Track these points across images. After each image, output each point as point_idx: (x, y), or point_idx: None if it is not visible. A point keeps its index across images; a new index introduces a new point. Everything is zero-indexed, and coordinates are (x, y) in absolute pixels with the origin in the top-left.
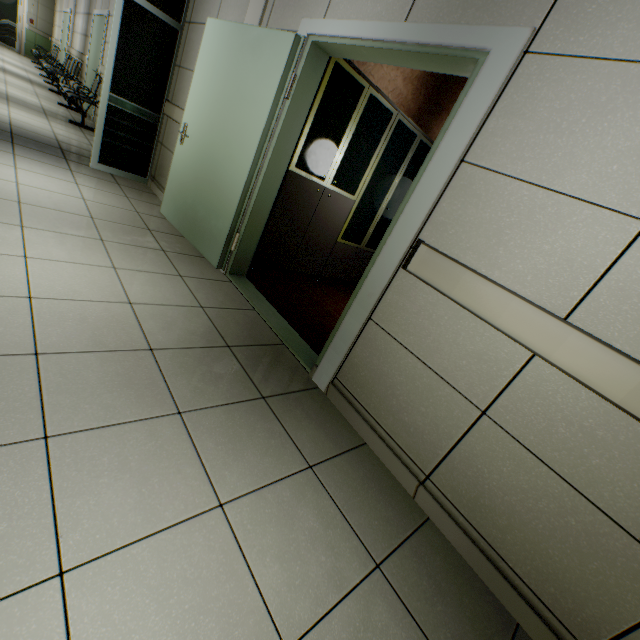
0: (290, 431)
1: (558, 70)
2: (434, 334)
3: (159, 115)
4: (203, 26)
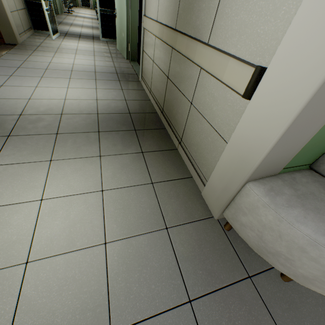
0: (122, 85)
1: None
2: (148, 45)
3: None
4: None
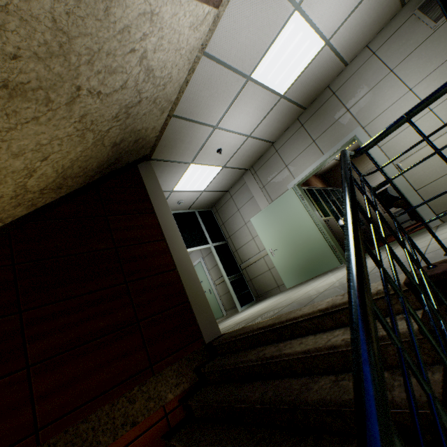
0: None
1: (374, 123)
2: (436, 168)
3: (240, 272)
4: (238, 230)
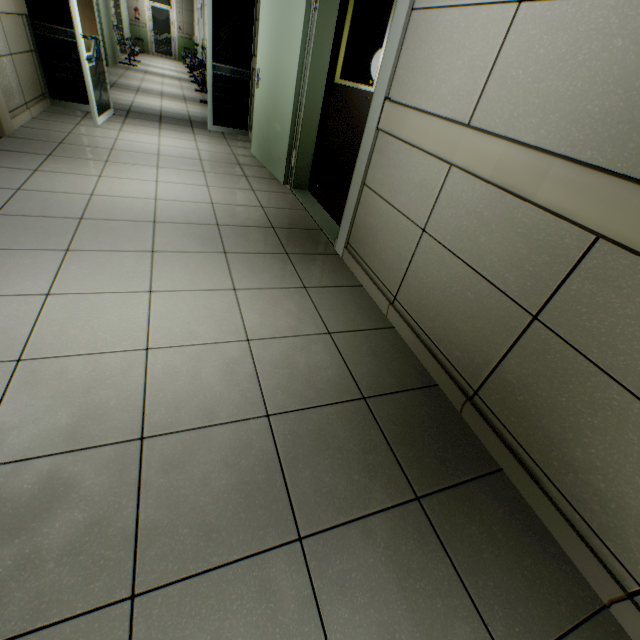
0: (299, 271)
1: None
2: (397, 178)
3: (249, 71)
4: None
